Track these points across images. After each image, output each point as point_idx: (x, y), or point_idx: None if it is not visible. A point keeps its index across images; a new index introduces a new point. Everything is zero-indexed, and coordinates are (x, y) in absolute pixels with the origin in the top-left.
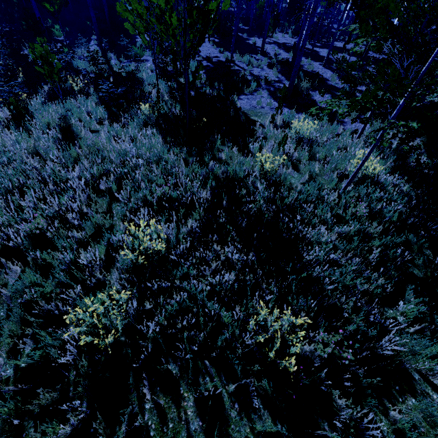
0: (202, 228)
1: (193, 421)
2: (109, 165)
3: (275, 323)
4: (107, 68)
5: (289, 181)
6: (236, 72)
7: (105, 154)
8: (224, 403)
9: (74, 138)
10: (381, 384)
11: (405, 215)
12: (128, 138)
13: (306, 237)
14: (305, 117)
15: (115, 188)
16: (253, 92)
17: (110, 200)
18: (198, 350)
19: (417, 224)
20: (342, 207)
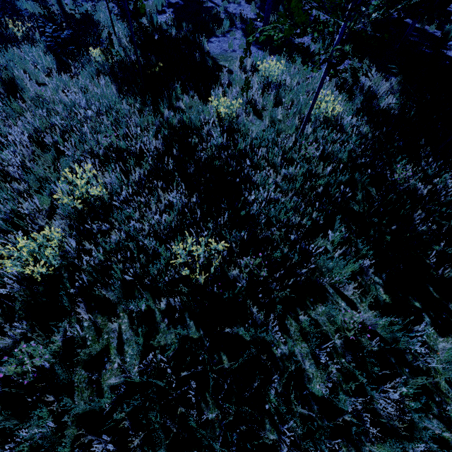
0: (150, 176)
1: (126, 333)
2: (54, 119)
3: (195, 247)
4: (58, 9)
5: (247, 127)
6: (209, 9)
7: (50, 106)
8: (155, 318)
9: (18, 92)
10: (293, 295)
11: (354, 154)
12: (78, 90)
13: (253, 180)
14: (278, 59)
15: (62, 142)
16: (226, 33)
17: (58, 155)
18: (135, 280)
19: (367, 163)
20: (297, 151)
